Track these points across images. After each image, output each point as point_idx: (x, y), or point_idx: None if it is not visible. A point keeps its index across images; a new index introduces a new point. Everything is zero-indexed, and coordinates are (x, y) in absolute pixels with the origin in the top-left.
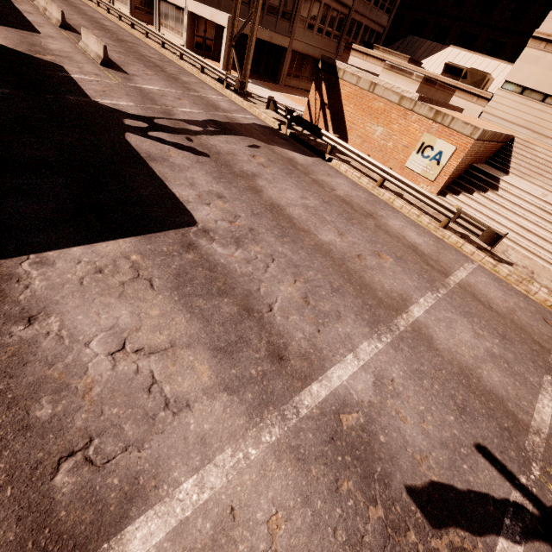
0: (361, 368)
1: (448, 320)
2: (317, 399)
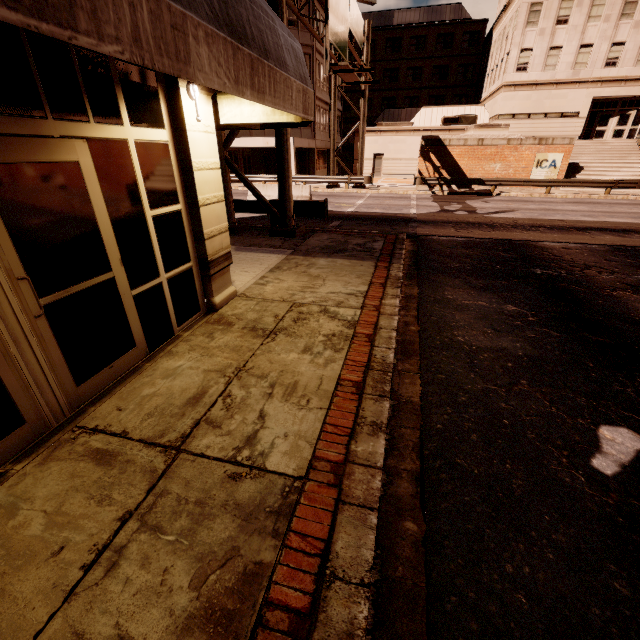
0: None
1: None
2: None
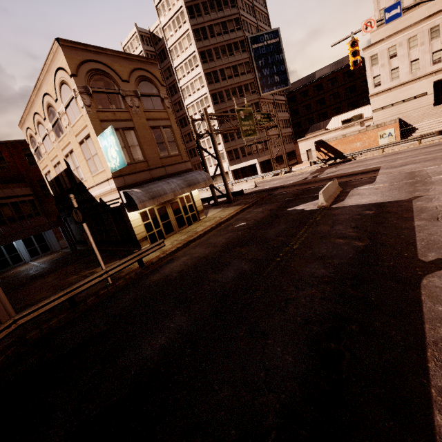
0: None
1: None
2: None
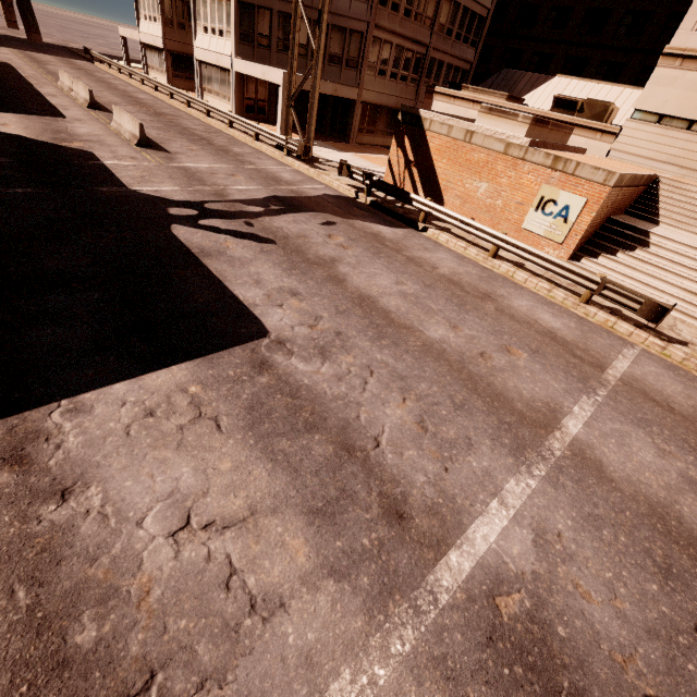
0: (513, 520)
1: (618, 434)
2: (460, 576)
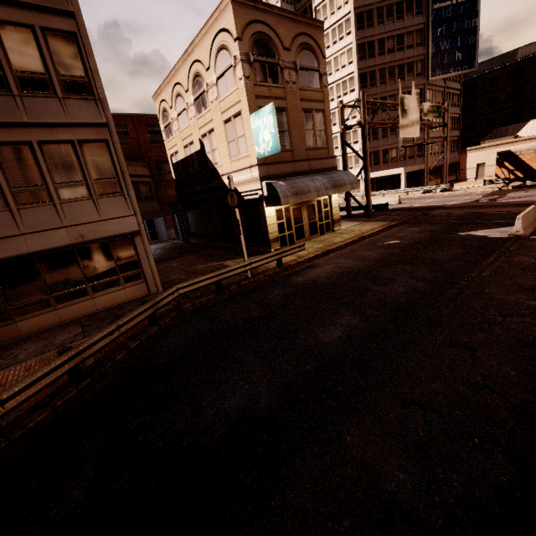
0: None
1: None
2: None
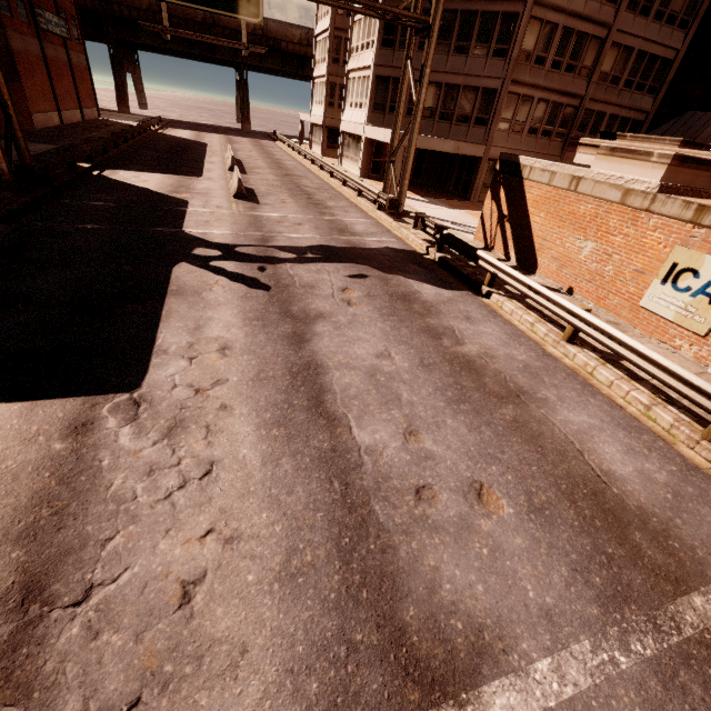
0: None
1: None
2: None
